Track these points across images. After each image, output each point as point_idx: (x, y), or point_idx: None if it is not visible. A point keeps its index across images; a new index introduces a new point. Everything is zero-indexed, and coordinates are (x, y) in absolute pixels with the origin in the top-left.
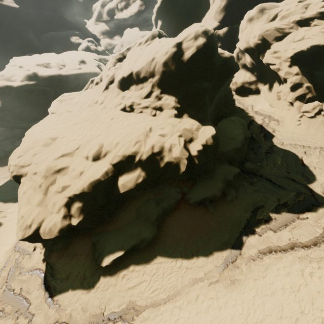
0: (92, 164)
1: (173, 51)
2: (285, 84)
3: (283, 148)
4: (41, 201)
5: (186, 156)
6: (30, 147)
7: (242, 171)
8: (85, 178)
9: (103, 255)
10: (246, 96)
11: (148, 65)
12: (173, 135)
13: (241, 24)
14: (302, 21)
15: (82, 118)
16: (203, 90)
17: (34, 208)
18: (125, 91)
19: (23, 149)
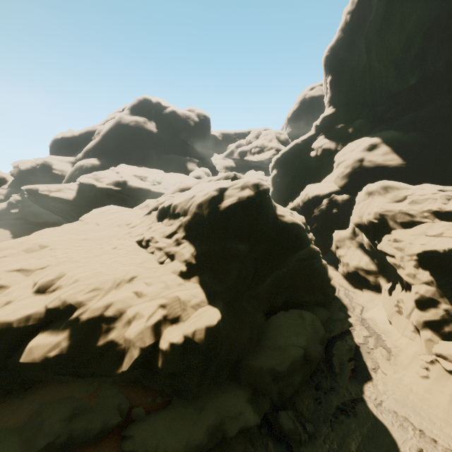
0: (29, 296)
1: (213, 194)
2: (409, 291)
3: (376, 415)
4: None
5: (143, 344)
6: (10, 246)
7: (269, 428)
8: (2, 313)
9: None
10: (360, 289)
11: (186, 201)
12: (153, 301)
13: (358, 195)
14: (442, 213)
15: (98, 236)
16: (233, 253)
17: None
18: (156, 222)
19: (2, 245)
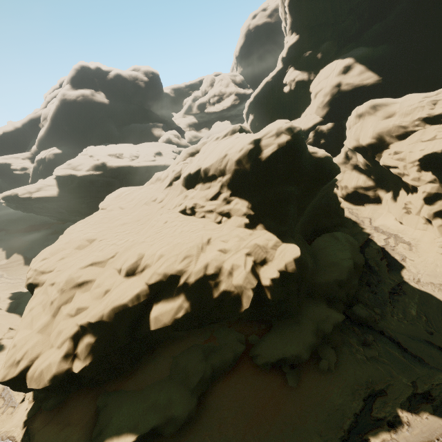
0: (123, 280)
1: (249, 148)
2: (415, 193)
3: (419, 288)
4: (45, 326)
5: (253, 286)
6: (60, 248)
7: (350, 320)
8: (109, 300)
9: (104, 436)
10: (362, 205)
11: (219, 161)
12: (239, 253)
13: (349, 120)
14: (431, 118)
15: (133, 218)
16: (286, 196)
17: (33, 335)
18: (189, 190)
19: (51, 250)
